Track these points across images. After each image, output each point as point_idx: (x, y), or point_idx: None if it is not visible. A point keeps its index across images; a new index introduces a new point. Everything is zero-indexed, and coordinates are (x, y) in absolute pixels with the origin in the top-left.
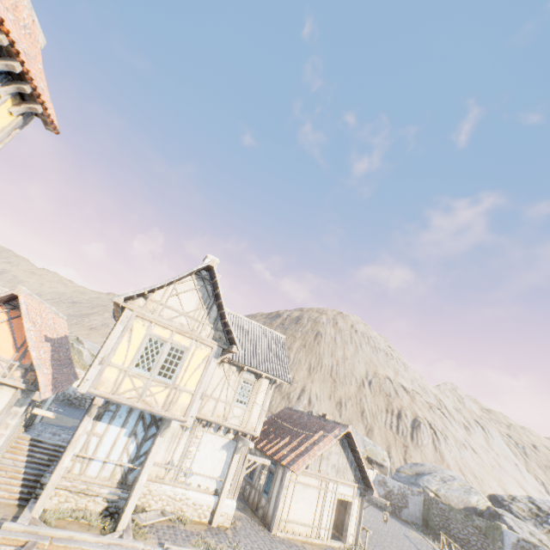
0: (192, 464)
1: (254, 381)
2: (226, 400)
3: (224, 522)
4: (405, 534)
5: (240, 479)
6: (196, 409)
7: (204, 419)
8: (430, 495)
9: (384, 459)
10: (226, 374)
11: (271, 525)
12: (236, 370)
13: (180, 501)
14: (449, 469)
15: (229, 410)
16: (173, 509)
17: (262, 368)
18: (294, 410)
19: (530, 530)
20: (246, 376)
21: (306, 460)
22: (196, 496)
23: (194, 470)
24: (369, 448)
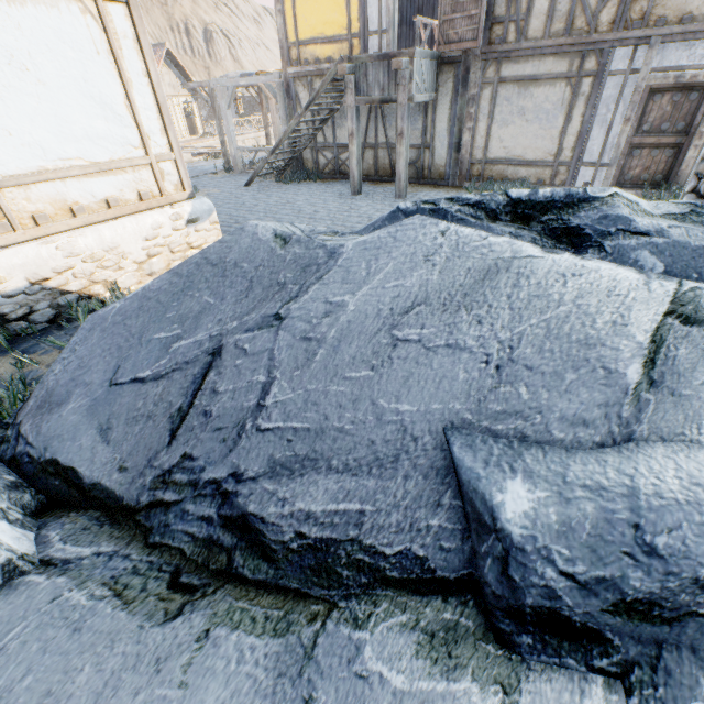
0: None
1: None
2: None
3: None
4: None
5: None
6: None
7: None
8: (239, 96)
9: None
10: None
11: None
12: None
13: None
14: None
15: None
16: None
17: None
18: None
19: None
20: None
21: None
22: None
23: None
24: None
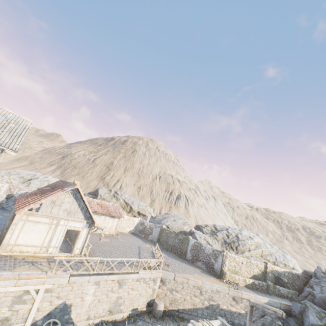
0: None
1: None
2: None
3: None
4: (139, 246)
5: None
6: None
7: None
8: (163, 227)
9: (150, 213)
10: None
11: None
12: None
13: None
14: (189, 217)
15: None
16: None
17: None
18: (62, 181)
19: (205, 238)
20: None
21: (31, 205)
22: None
23: None
24: (141, 207)
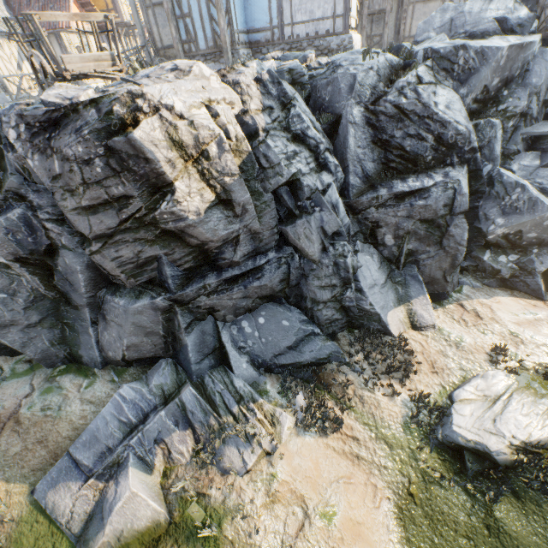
0: None
1: None
2: None
3: None
4: None
5: None
6: None
7: None
8: None
9: None
10: None
11: None
12: None
13: None
14: None
15: None
16: None
17: None
18: None
19: None
20: None
21: None
22: None
23: None
24: None
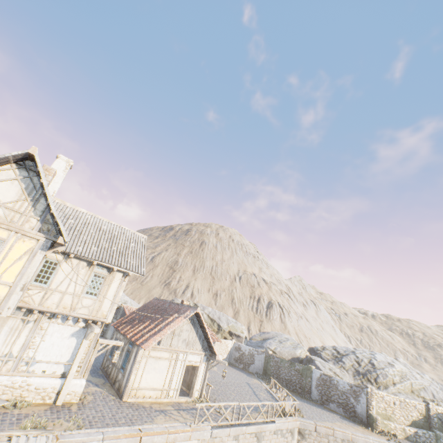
0: (35, 353)
1: (107, 274)
2: (74, 293)
3: (72, 399)
4: (247, 382)
5: (91, 360)
6: (15, 301)
7: (49, 312)
8: (269, 353)
9: (242, 331)
10: (75, 269)
11: (123, 394)
12: (87, 265)
13: (20, 388)
14: (289, 334)
15: (78, 301)
16: (10, 396)
17: (115, 262)
18: (160, 299)
19: (330, 367)
20: (97, 271)
21: (157, 338)
22: (39, 381)
23: (38, 358)
24: (231, 325)
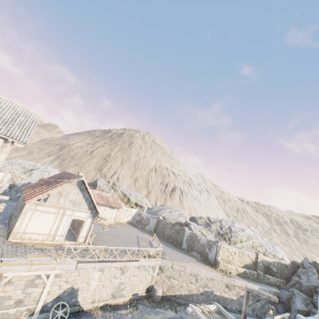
0: None
1: None
2: None
3: None
4: (138, 236)
5: None
6: None
7: None
8: (160, 218)
9: (147, 204)
10: None
11: (9, 236)
12: None
13: None
14: (183, 209)
15: None
16: None
17: None
18: (65, 172)
19: (200, 229)
20: None
21: (40, 196)
22: None
23: None
24: (138, 199)
